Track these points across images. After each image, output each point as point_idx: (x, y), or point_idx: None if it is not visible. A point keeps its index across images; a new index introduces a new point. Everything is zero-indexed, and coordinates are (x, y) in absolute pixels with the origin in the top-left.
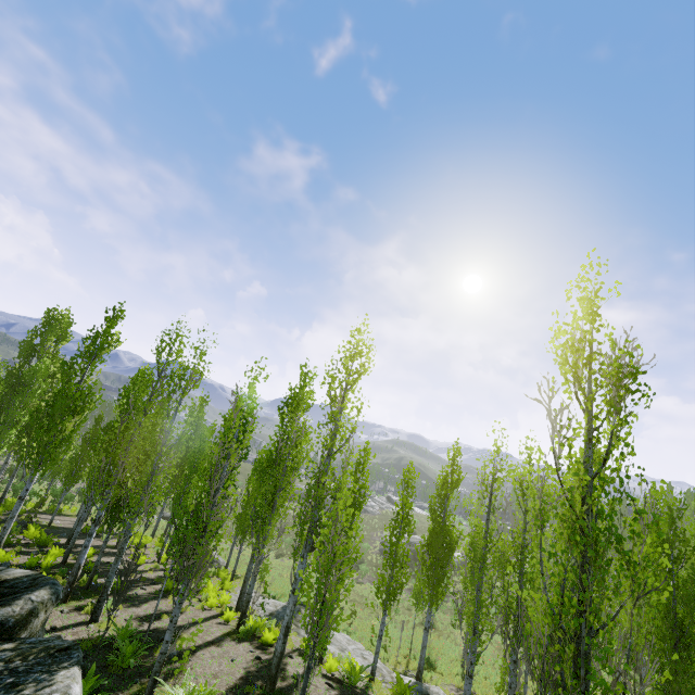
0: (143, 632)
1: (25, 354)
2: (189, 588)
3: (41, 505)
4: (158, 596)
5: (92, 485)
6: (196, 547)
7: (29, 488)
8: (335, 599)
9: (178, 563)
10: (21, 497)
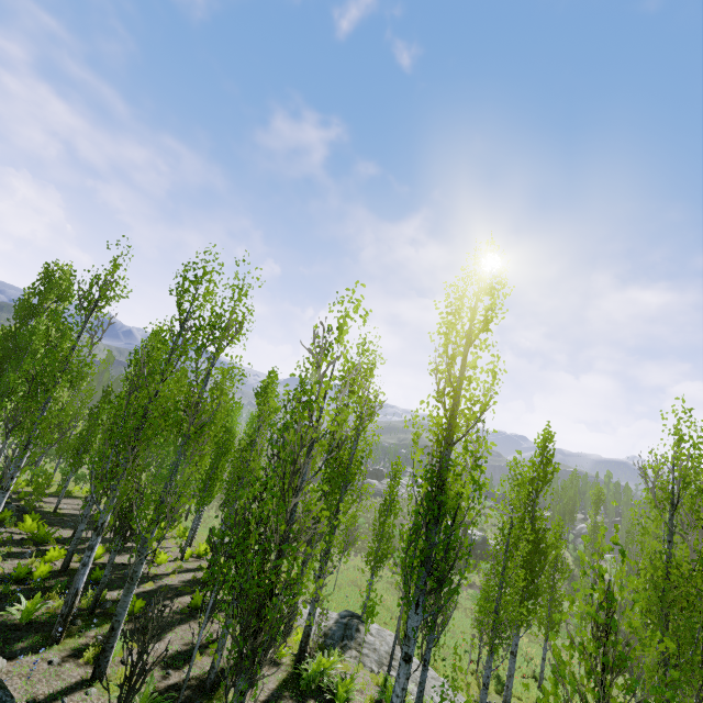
0: (169, 692)
1: (21, 315)
2: (253, 681)
3: (49, 485)
4: (185, 617)
5: (92, 478)
6: (264, 612)
7: (15, 475)
8: (432, 641)
9: (234, 642)
10: (4, 487)
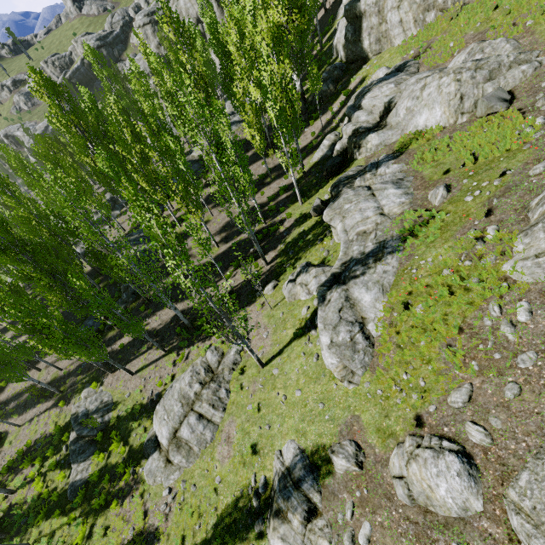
0: None
1: None
2: None
3: None
4: None
5: None
6: None
7: None
8: None
9: None
10: None
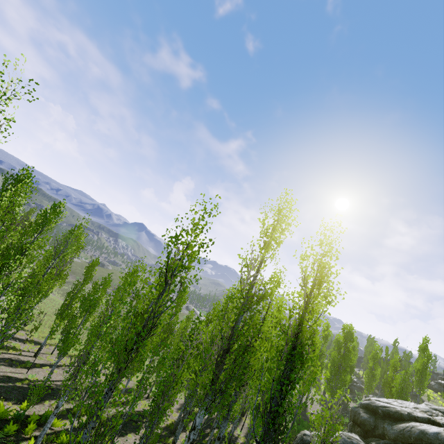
0: None
1: None
2: None
3: None
4: None
5: None
6: None
7: None
8: None
9: None
10: None
